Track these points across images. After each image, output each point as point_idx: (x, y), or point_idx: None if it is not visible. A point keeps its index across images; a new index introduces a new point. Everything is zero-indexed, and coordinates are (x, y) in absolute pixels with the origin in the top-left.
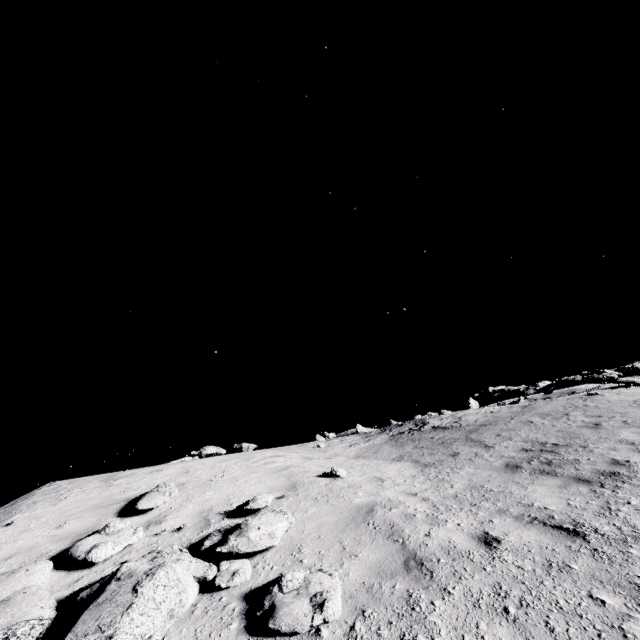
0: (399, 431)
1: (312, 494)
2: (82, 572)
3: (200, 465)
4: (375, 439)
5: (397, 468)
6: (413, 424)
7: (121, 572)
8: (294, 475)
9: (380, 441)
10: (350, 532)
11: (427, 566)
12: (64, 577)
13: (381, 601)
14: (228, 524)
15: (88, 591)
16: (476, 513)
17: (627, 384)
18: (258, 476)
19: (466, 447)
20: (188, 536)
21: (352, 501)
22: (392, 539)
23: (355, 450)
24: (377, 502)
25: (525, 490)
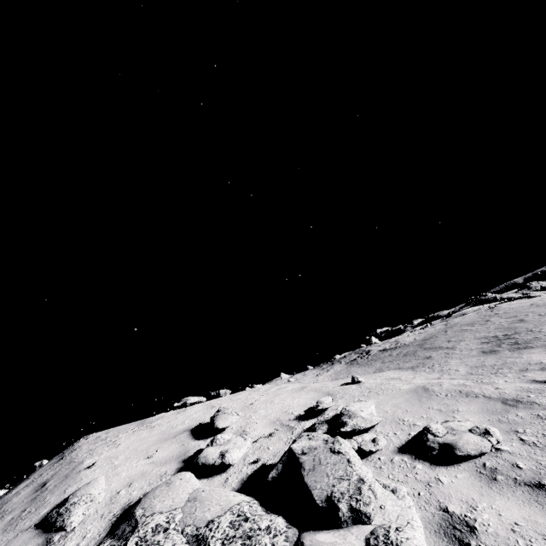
0: (350, 359)
1: (356, 394)
2: (221, 476)
3: (218, 401)
4: (333, 368)
5: (392, 373)
6: (356, 354)
7: (299, 450)
8: (319, 389)
9: (341, 368)
10: (429, 402)
11: (525, 401)
12: (209, 482)
13: (521, 423)
14: (318, 419)
15: (275, 471)
16: (505, 376)
17: (509, 299)
18: (287, 395)
19: (431, 352)
20: (285, 437)
21: (400, 389)
22: (472, 397)
23: (326, 377)
24: (422, 385)
25: (522, 358)
